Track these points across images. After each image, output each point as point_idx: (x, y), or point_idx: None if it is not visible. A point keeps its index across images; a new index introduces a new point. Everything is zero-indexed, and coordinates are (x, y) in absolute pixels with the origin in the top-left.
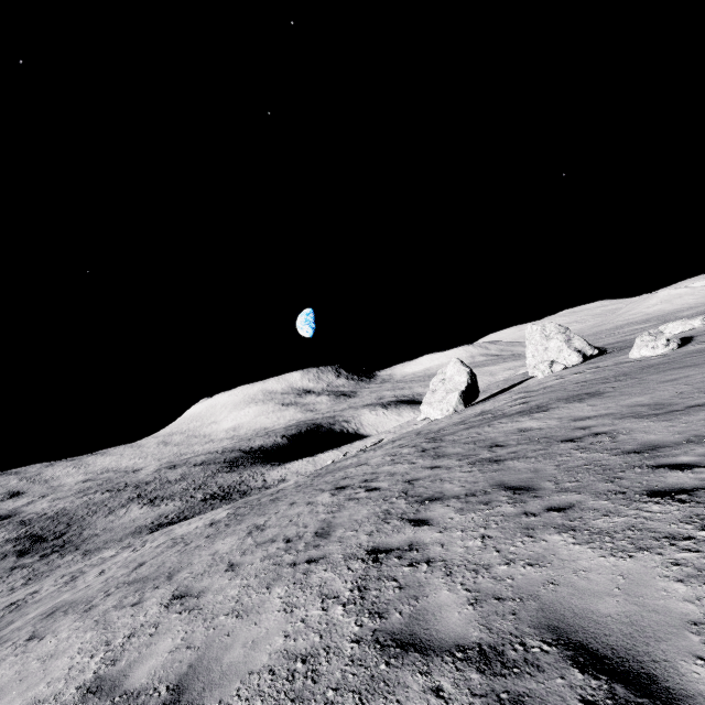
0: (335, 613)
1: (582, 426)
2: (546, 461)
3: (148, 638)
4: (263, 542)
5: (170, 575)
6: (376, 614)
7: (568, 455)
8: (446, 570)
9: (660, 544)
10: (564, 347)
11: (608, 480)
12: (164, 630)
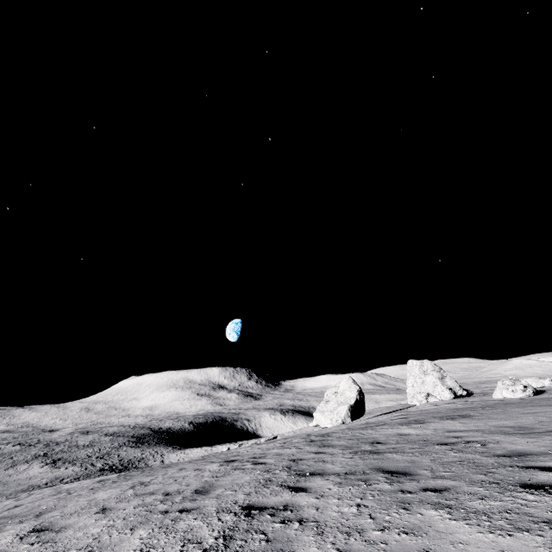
0: None
1: (455, 436)
2: (423, 455)
3: None
4: (143, 493)
5: (40, 513)
6: None
7: (443, 453)
8: (318, 529)
9: (539, 527)
10: (438, 383)
11: (481, 473)
12: None
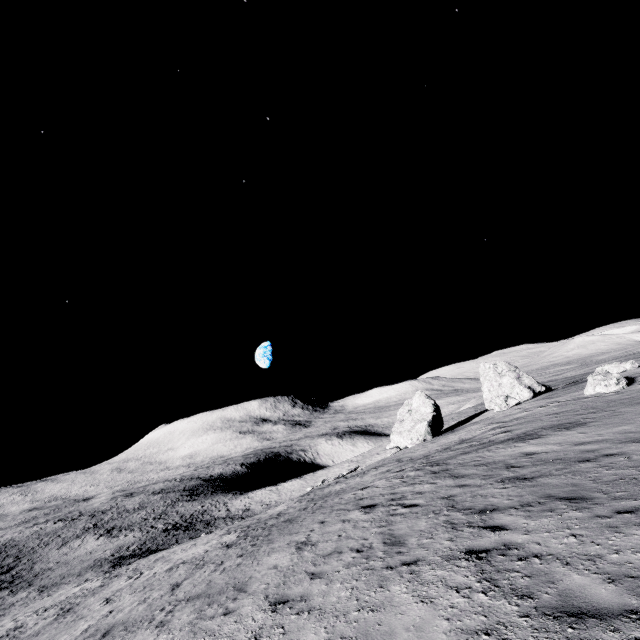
0: (480, 598)
1: (588, 450)
2: (578, 477)
3: (282, 636)
4: (328, 554)
5: (238, 588)
6: (523, 596)
7: (596, 472)
8: (561, 560)
9: None
10: (516, 383)
11: None
12: (296, 628)
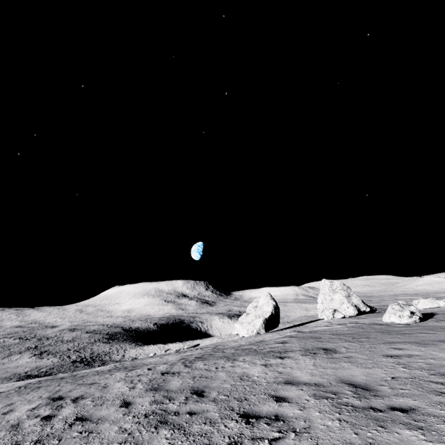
0: None
1: (280, 395)
2: None
3: None
4: None
5: None
6: None
7: None
8: None
9: None
10: (345, 301)
11: None
12: None
